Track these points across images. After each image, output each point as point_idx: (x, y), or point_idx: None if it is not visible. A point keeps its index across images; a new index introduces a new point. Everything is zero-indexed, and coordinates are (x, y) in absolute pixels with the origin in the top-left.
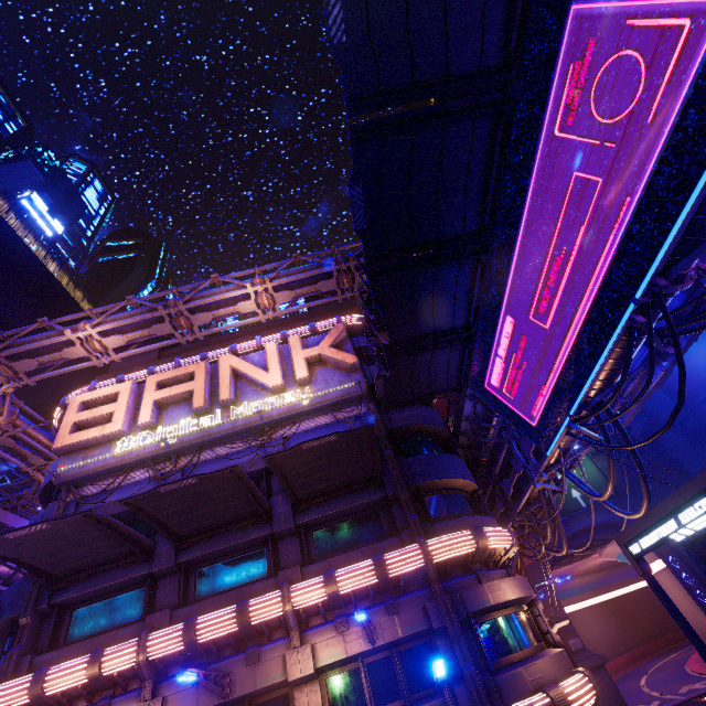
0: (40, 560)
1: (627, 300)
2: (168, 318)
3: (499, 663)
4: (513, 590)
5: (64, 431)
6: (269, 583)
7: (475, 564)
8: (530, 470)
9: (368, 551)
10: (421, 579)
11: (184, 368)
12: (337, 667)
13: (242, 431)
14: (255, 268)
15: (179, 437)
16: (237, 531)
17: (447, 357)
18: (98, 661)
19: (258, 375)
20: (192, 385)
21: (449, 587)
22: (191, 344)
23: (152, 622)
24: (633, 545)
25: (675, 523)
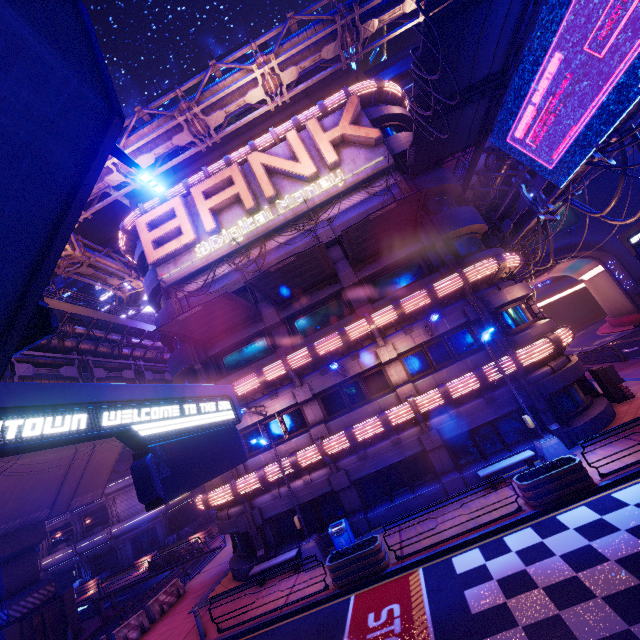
0: (194, 333)
1: None
2: (185, 125)
3: (513, 331)
4: (522, 291)
5: (149, 249)
6: (351, 318)
7: (495, 280)
8: (536, 206)
9: (417, 286)
10: (458, 296)
11: (220, 175)
12: (408, 352)
13: (292, 221)
14: (251, 43)
15: (243, 235)
16: (316, 292)
17: (474, 112)
18: (262, 374)
19: (292, 167)
20: (235, 189)
21: (479, 296)
22: (197, 152)
23: (282, 352)
24: (635, 237)
25: None
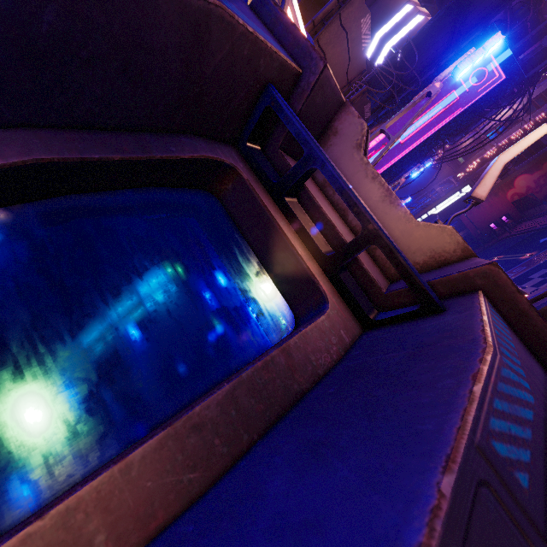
0: None
1: (438, 141)
2: None
3: None
4: None
5: None
6: None
7: None
8: None
9: None
10: None
11: None
12: None
13: None
14: None
15: None
16: None
17: None
18: None
19: None
20: None
21: None
22: None
23: None
24: None
25: (437, 208)
